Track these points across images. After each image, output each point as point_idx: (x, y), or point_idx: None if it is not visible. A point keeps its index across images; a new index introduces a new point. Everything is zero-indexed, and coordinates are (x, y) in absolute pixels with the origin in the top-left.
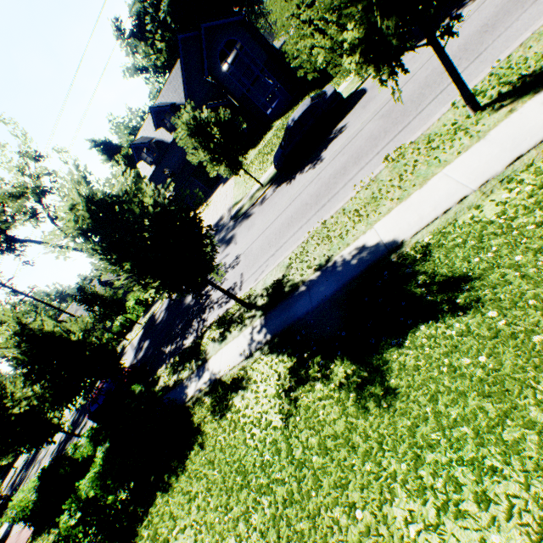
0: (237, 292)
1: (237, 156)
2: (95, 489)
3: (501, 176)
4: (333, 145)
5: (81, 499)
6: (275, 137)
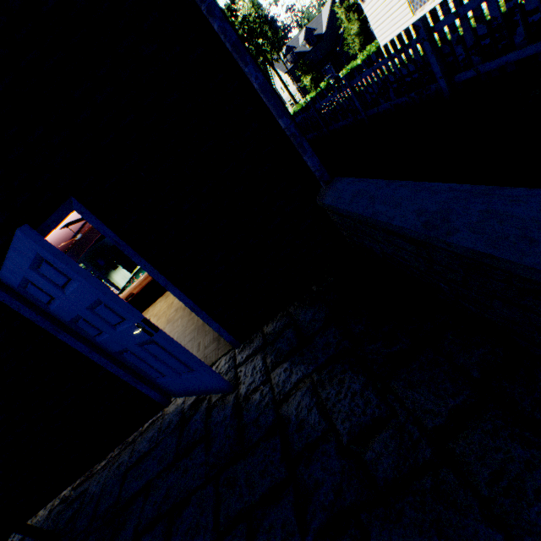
0: None
1: (348, 63)
2: None
3: None
4: None
5: None
6: None
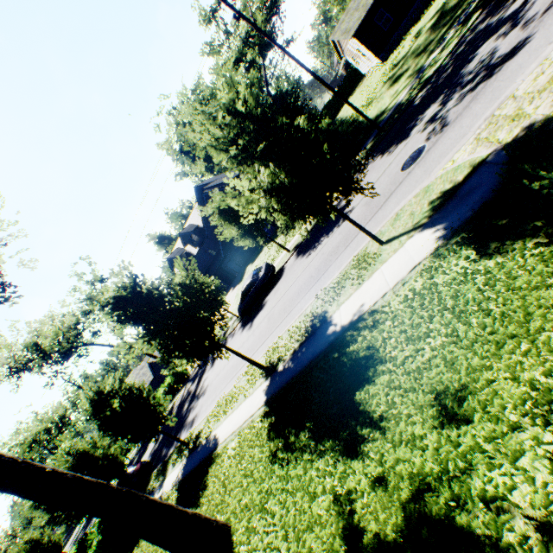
0: (194, 423)
1: (244, 263)
2: None
3: (239, 429)
4: (258, 317)
5: None
6: (261, 262)
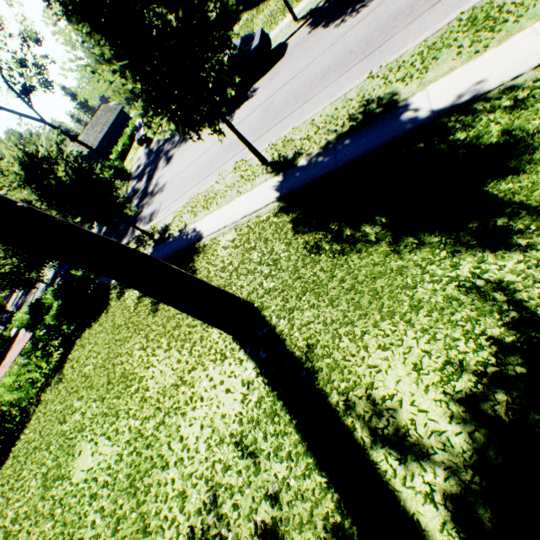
0: (154, 219)
1: None
2: (54, 321)
3: (236, 224)
4: (243, 109)
5: (47, 324)
6: (237, 38)
